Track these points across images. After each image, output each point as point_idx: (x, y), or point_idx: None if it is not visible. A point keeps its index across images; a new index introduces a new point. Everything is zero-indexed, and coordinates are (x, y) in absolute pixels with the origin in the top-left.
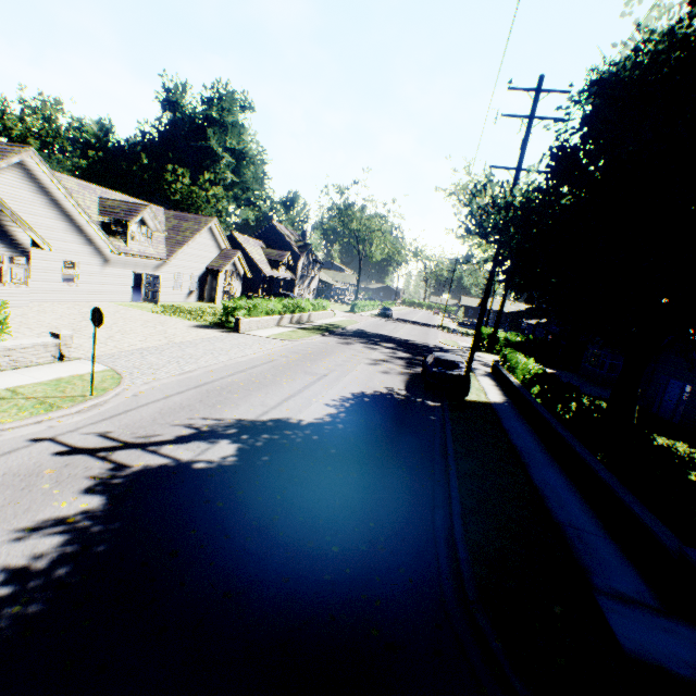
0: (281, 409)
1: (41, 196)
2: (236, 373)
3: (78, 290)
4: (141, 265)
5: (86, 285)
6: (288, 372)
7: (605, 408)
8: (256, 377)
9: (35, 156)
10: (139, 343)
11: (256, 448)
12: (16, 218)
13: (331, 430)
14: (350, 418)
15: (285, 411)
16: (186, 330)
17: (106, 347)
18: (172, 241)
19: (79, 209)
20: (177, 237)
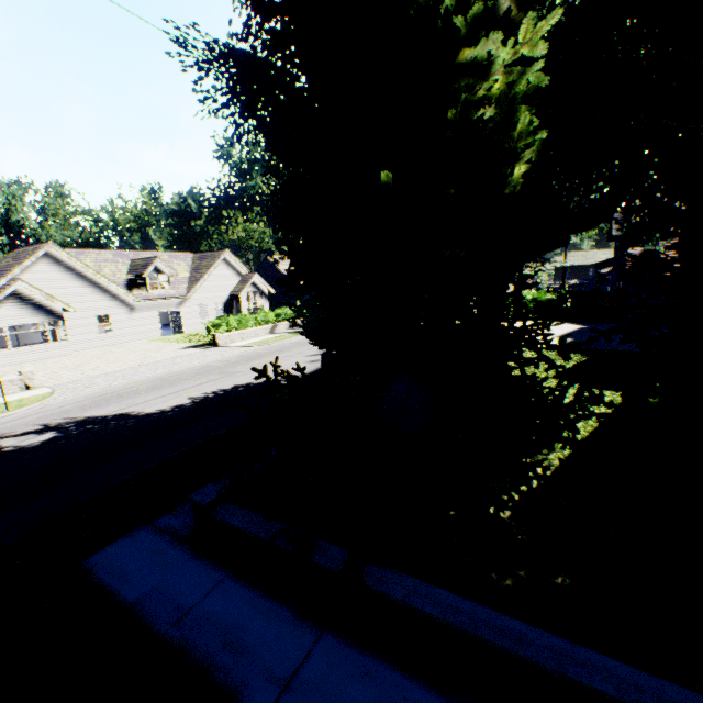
0: (139, 405)
1: (69, 273)
2: (152, 382)
3: (114, 336)
4: (165, 306)
5: (120, 330)
6: (204, 375)
7: None
8: (163, 383)
9: (55, 246)
10: (112, 369)
11: (67, 435)
12: (45, 294)
13: (155, 417)
14: (193, 406)
15: (140, 407)
16: (172, 352)
17: (80, 376)
18: (192, 280)
19: (98, 275)
20: (197, 275)
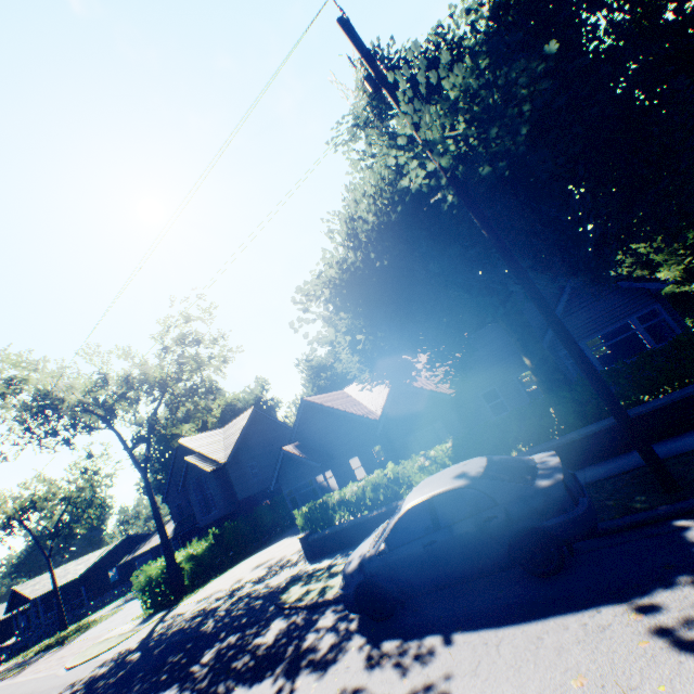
0: None
1: None
2: None
3: None
4: None
5: None
6: None
7: (686, 331)
8: None
9: None
10: None
11: None
12: None
13: None
14: None
15: None
16: None
17: None
18: None
19: None
20: None
